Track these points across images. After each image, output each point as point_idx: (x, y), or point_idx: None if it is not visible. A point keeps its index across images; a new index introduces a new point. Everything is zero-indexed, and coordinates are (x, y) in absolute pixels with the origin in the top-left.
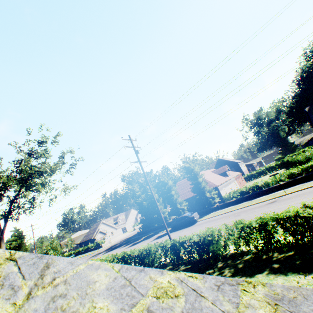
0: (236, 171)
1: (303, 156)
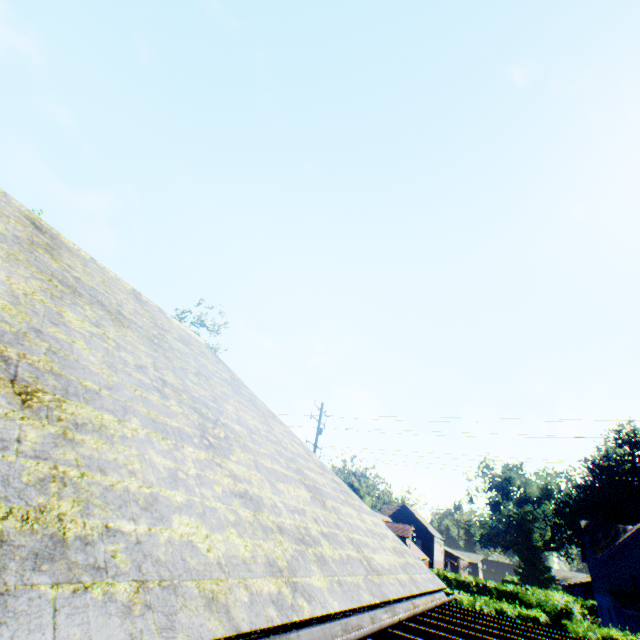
0: (423, 550)
1: (535, 597)
